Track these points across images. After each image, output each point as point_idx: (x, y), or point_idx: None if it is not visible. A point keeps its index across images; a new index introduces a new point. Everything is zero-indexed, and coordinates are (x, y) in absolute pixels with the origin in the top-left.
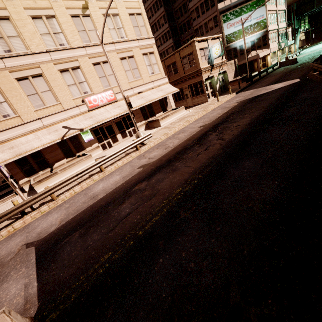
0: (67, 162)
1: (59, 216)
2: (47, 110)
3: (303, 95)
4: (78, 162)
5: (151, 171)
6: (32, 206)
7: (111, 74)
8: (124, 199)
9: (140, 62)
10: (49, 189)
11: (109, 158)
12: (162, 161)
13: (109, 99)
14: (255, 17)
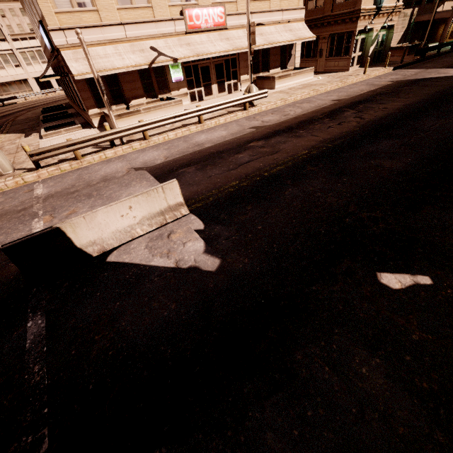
0: (146, 103)
1: (161, 154)
2: (133, 13)
3: None
4: (165, 105)
5: (268, 133)
6: (122, 139)
7: None
8: (240, 151)
9: None
10: (144, 123)
11: (213, 109)
12: (282, 127)
13: (217, 22)
14: None
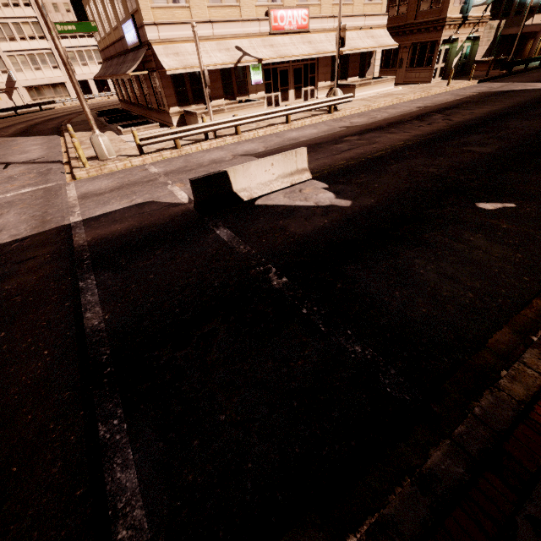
0: (225, 105)
1: (259, 145)
2: (222, 11)
3: None
4: (248, 106)
5: (360, 131)
6: (216, 132)
7: None
8: (337, 143)
9: None
10: (239, 118)
11: (301, 109)
12: (372, 126)
13: (300, 24)
14: None
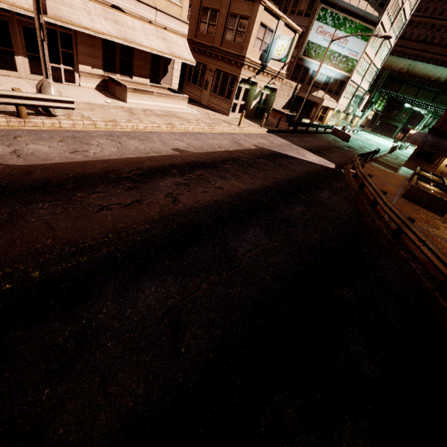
0: None
1: None
2: None
3: (323, 194)
4: None
5: None
6: None
7: None
8: None
9: None
10: None
11: None
12: (26, 178)
13: None
14: (350, 49)
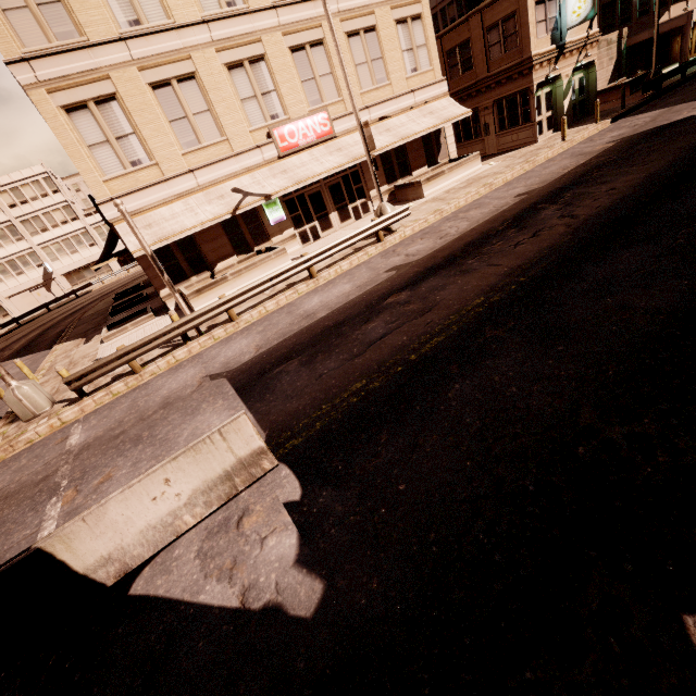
0: (238, 263)
1: (252, 342)
2: (204, 154)
3: None
4: (262, 261)
5: (416, 275)
6: (199, 327)
7: (327, 74)
8: (370, 317)
9: (388, 43)
10: (227, 299)
11: (327, 253)
12: (437, 259)
13: (320, 132)
14: None
